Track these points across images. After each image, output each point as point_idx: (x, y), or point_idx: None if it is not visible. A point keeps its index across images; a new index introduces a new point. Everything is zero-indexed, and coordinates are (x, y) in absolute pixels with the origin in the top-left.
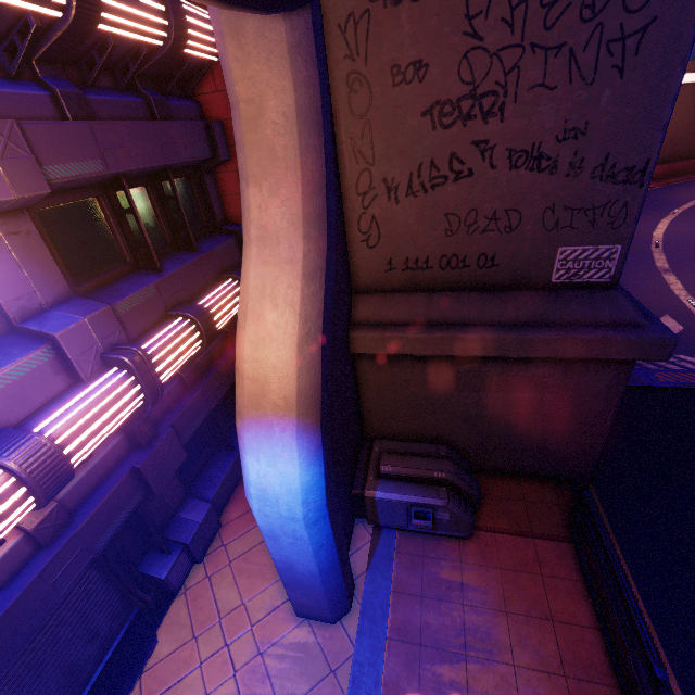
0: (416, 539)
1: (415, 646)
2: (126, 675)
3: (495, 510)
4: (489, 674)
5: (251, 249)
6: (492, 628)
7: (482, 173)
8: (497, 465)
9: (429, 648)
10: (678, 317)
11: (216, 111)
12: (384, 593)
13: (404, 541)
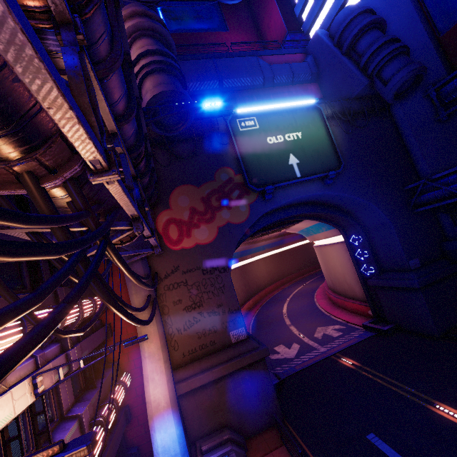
0: None
1: None
2: None
3: (256, 451)
4: None
5: (146, 360)
6: None
7: (203, 319)
8: (250, 430)
9: None
10: (297, 342)
11: (108, 320)
12: None
13: None
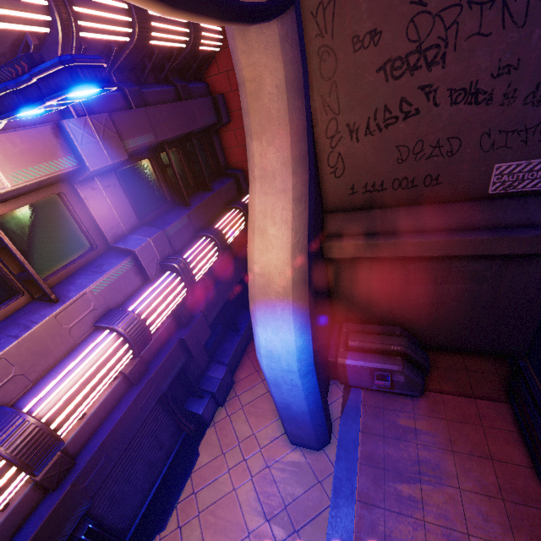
0: (377, 396)
1: (380, 470)
2: (182, 473)
3: (442, 377)
4: (439, 493)
5: (255, 185)
6: (441, 461)
7: (427, 111)
8: (443, 343)
9: (391, 472)
10: None
11: (219, 87)
12: (355, 432)
13: (368, 397)
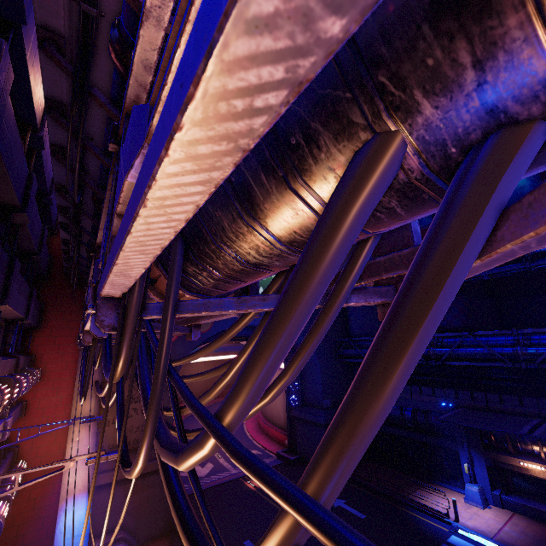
0: None
1: None
2: None
3: None
4: None
5: (73, 444)
6: None
7: (135, 415)
8: (142, 537)
9: None
10: (213, 462)
11: (26, 397)
12: None
13: None
